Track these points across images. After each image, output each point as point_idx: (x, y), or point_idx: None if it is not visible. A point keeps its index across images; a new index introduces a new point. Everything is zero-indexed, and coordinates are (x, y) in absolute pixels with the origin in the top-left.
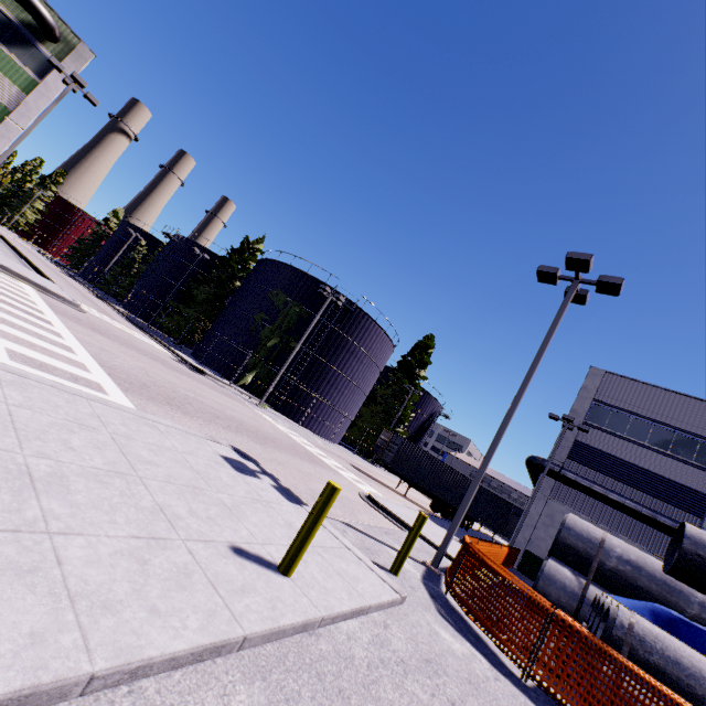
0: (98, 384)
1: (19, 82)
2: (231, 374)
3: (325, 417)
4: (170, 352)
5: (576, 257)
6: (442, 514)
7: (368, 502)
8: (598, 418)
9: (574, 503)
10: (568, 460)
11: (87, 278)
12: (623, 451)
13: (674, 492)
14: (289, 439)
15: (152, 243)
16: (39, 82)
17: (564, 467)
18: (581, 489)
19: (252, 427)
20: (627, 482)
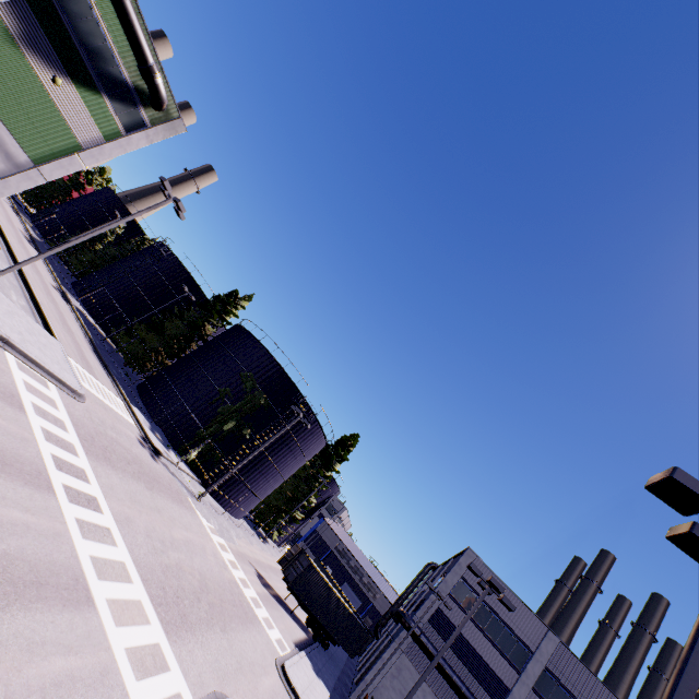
0: (160, 647)
1: (105, 129)
2: (175, 438)
3: (244, 500)
4: (133, 418)
5: (496, 585)
6: (315, 635)
7: (284, 682)
8: (460, 594)
9: (420, 663)
10: (428, 623)
11: (41, 228)
12: (467, 630)
13: (489, 678)
14: (226, 572)
15: (132, 226)
16: (124, 134)
17: (423, 627)
18: (430, 656)
19: (211, 584)
20: (461, 658)
